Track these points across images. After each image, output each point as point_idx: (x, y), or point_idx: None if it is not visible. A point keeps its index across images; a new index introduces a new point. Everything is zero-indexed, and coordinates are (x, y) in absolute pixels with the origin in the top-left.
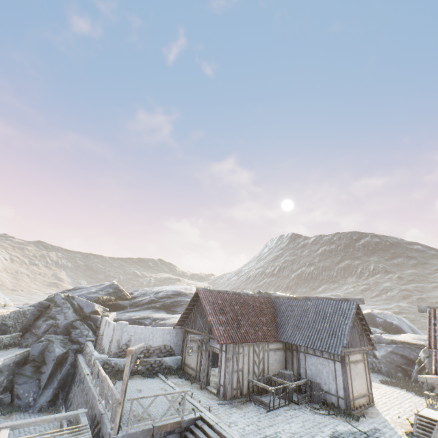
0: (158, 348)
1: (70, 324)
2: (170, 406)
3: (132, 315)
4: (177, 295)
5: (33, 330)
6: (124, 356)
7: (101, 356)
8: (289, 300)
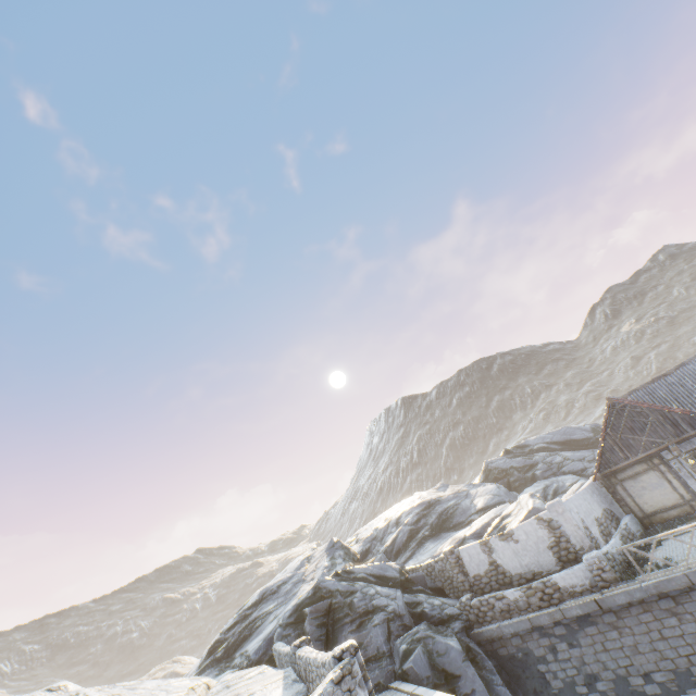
0: (604, 517)
1: (404, 604)
2: None
3: (430, 555)
4: (430, 508)
5: None
6: (598, 546)
7: (595, 552)
8: (658, 382)
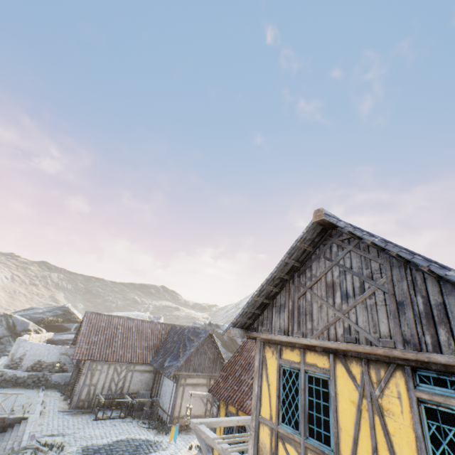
0: (51, 364)
1: None
2: None
3: (67, 336)
4: None
5: None
6: (15, 368)
7: None
8: (179, 328)
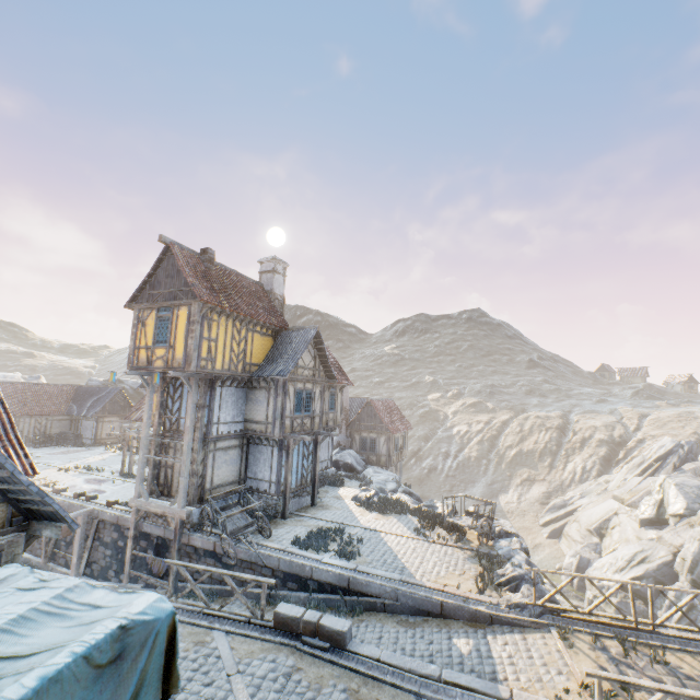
0: None
1: None
2: None
3: None
4: None
5: None
6: None
7: None
8: (89, 388)
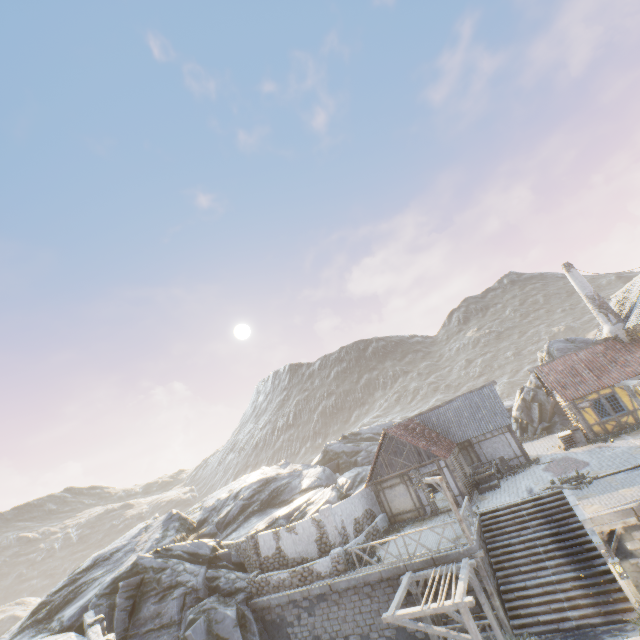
0: (364, 516)
1: (205, 579)
2: (470, 513)
3: (248, 531)
4: (266, 484)
5: (143, 629)
6: (347, 541)
7: (338, 549)
8: (434, 411)
